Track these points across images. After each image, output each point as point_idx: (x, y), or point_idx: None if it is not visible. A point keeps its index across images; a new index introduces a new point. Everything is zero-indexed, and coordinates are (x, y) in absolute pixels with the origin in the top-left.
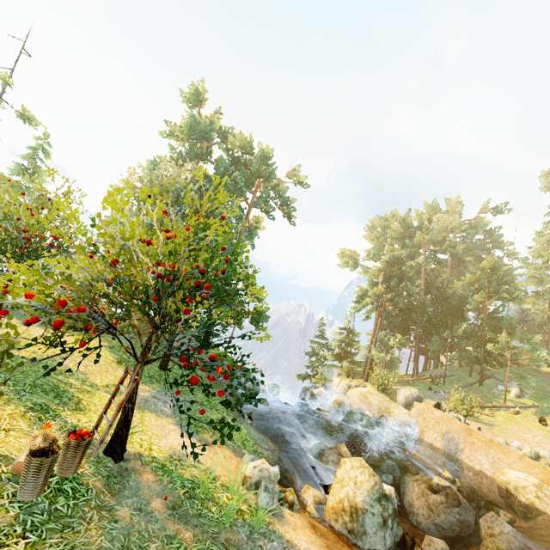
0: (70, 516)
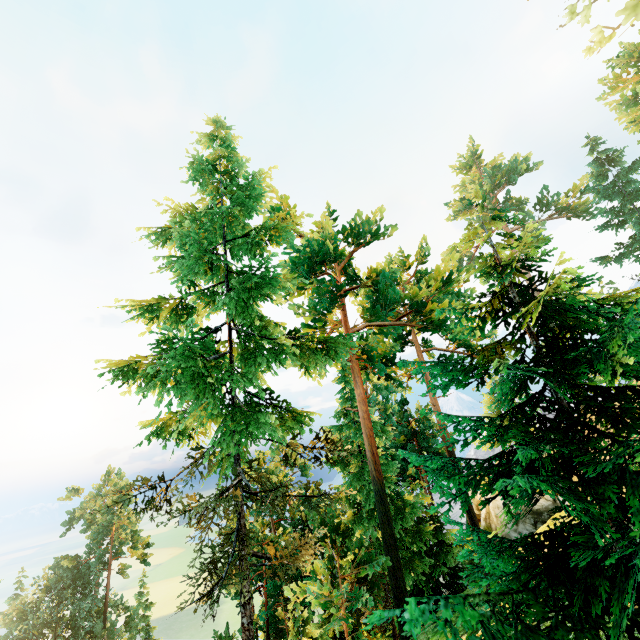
0: None
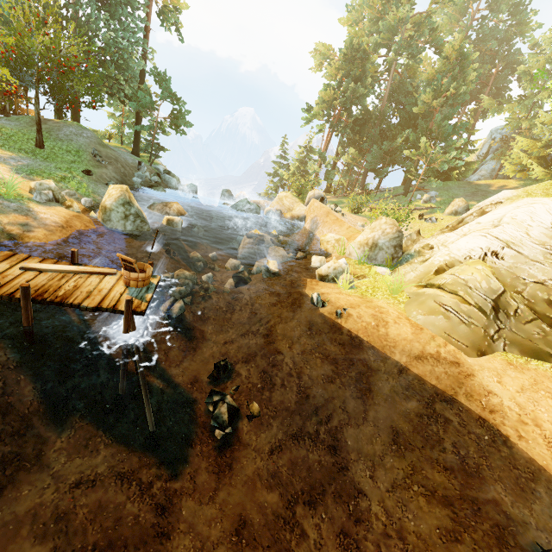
0: None
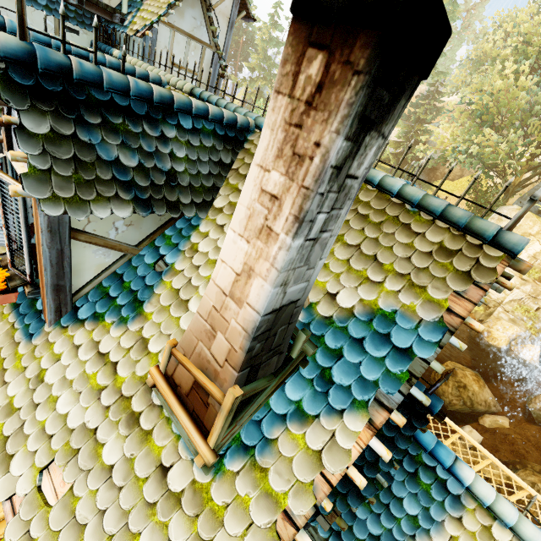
0: None
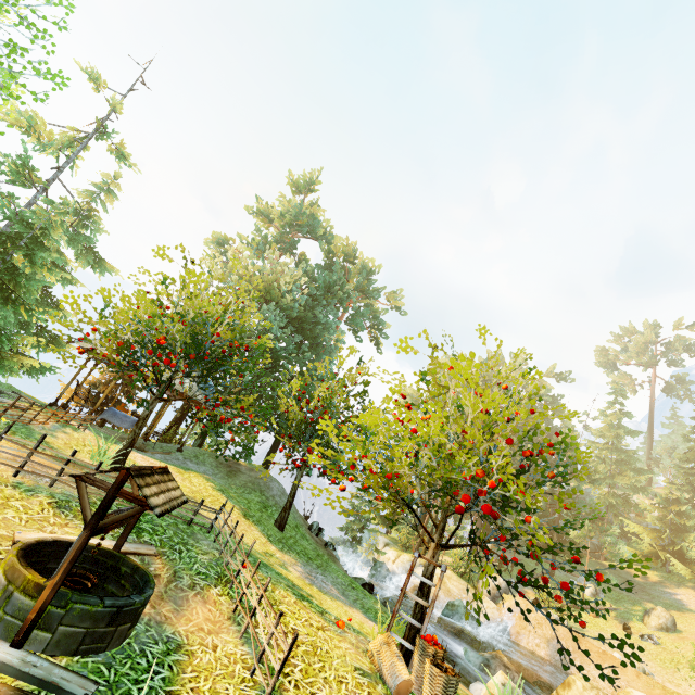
0: None
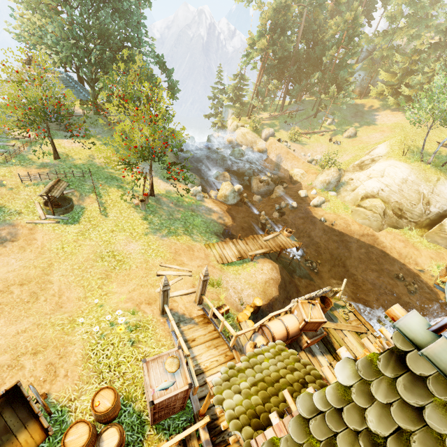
0: (155, 211)
